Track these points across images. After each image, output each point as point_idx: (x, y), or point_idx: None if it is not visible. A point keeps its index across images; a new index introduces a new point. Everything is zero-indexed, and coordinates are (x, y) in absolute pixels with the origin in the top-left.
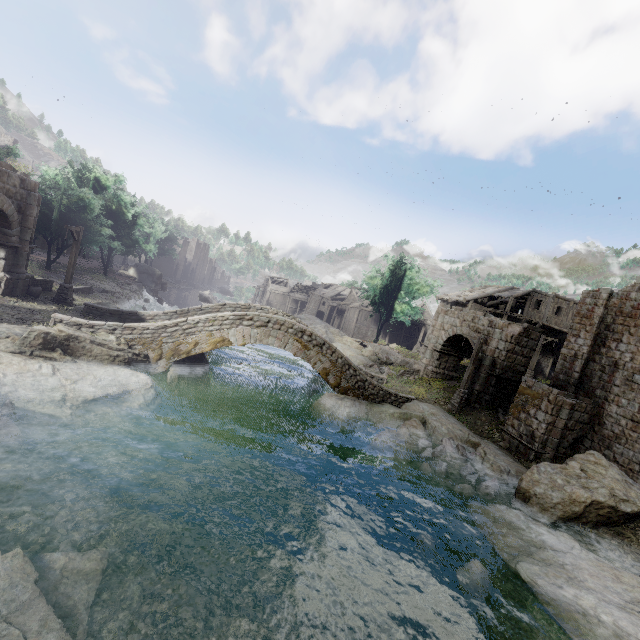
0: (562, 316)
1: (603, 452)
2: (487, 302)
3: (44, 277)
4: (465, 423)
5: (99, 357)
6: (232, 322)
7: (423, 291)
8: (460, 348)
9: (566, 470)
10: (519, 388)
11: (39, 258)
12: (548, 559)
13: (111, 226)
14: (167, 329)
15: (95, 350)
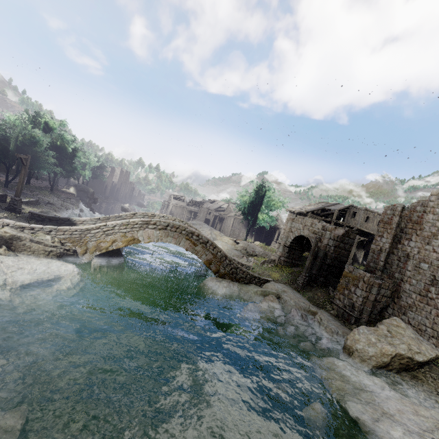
0: (370, 223)
1: (401, 317)
2: (320, 213)
3: (1, 192)
4: (307, 297)
5: (36, 252)
6: (140, 226)
7: (277, 205)
8: (303, 244)
9: (377, 331)
10: (343, 272)
11: (1, 179)
12: (367, 399)
13: (56, 157)
14: (91, 231)
15: (33, 247)
